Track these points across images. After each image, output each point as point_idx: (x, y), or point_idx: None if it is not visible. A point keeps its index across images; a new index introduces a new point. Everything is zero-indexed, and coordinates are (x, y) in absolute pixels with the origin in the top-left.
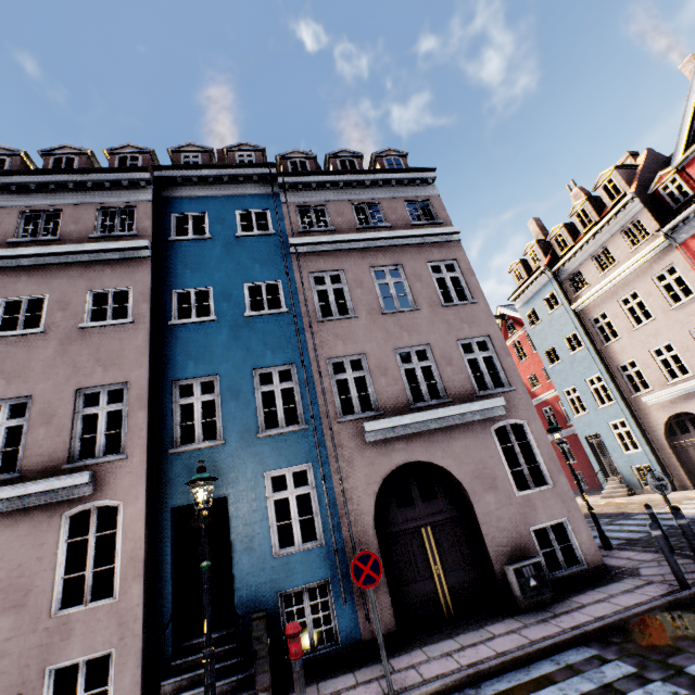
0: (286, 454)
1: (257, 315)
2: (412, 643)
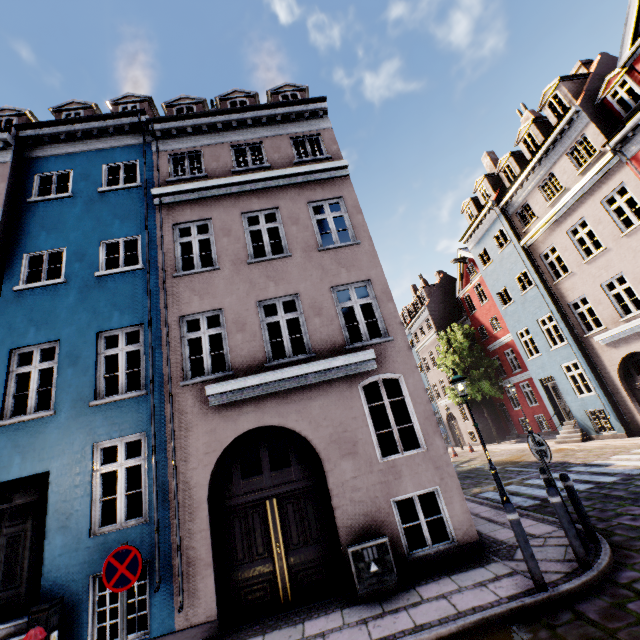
0: (119, 423)
1: (110, 274)
2: (227, 635)
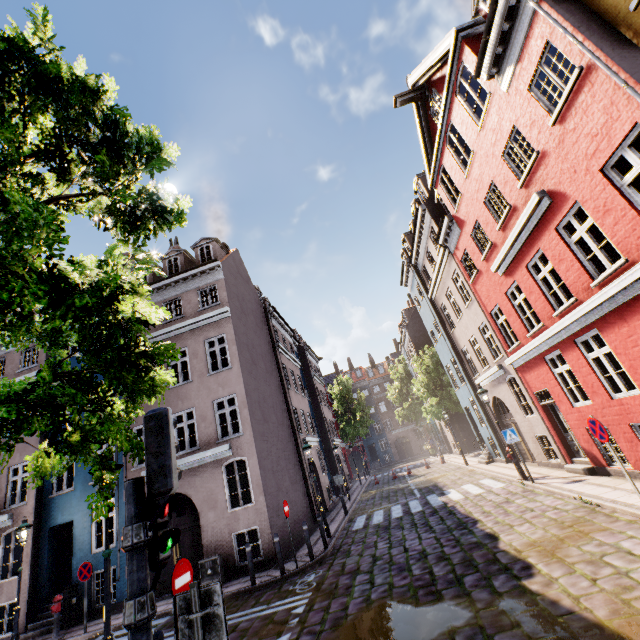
0: None
1: None
2: None
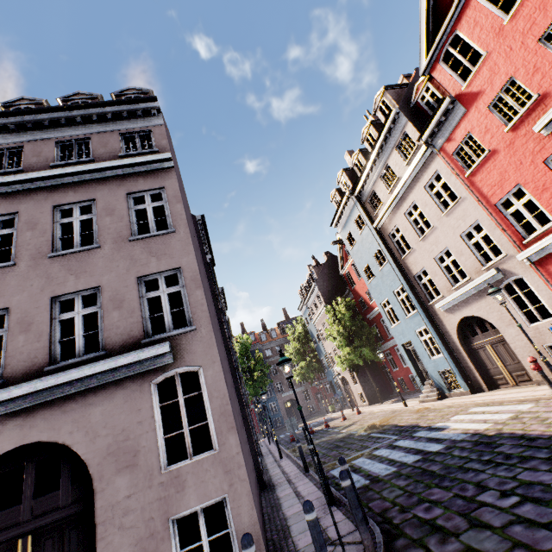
0: None
1: None
2: None
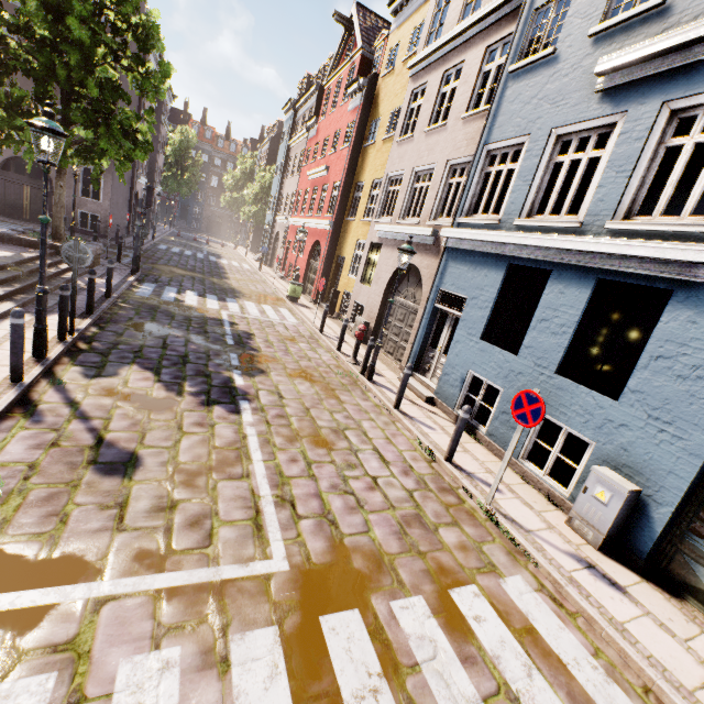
0: None
1: None
2: None
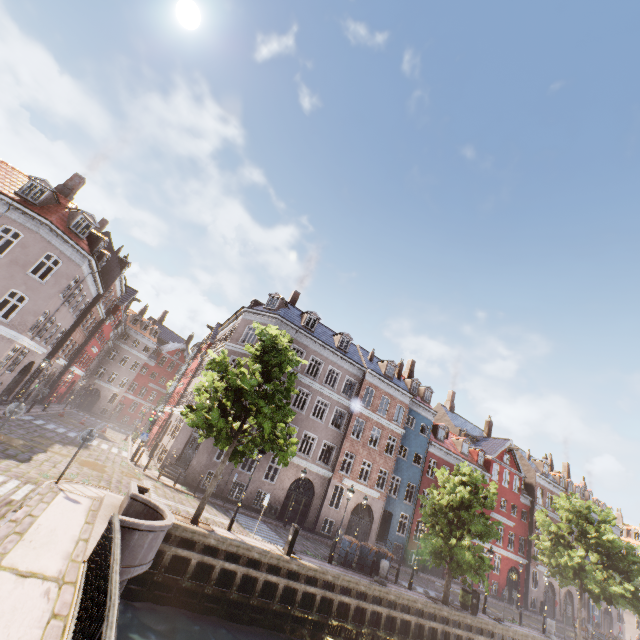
0: None
1: None
2: None
